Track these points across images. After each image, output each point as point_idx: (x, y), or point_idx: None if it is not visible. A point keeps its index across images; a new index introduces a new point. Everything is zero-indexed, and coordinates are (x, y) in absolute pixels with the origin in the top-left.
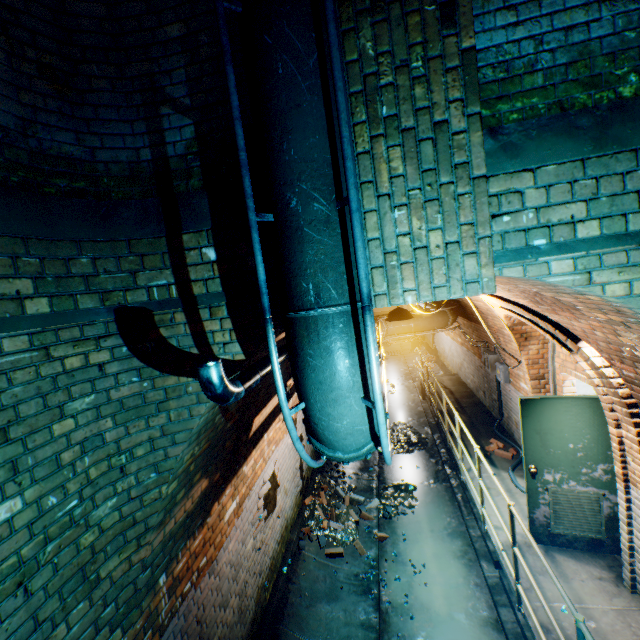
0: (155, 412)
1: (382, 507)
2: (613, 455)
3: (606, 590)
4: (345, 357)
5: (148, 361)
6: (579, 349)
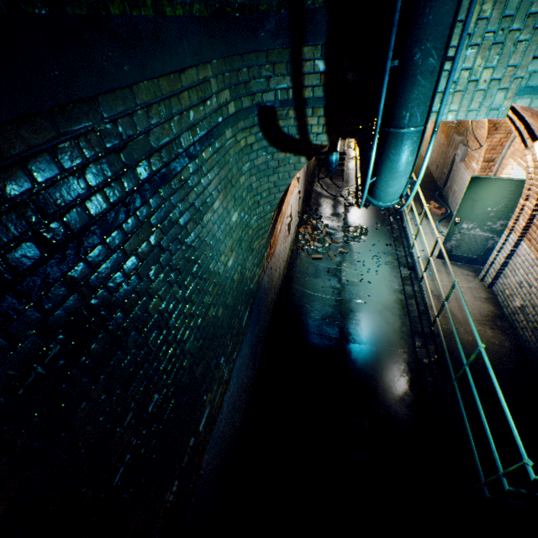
0: (272, 174)
1: (345, 238)
2: (512, 216)
3: (467, 280)
4: (410, 156)
5: (271, 143)
6: (533, 147)
